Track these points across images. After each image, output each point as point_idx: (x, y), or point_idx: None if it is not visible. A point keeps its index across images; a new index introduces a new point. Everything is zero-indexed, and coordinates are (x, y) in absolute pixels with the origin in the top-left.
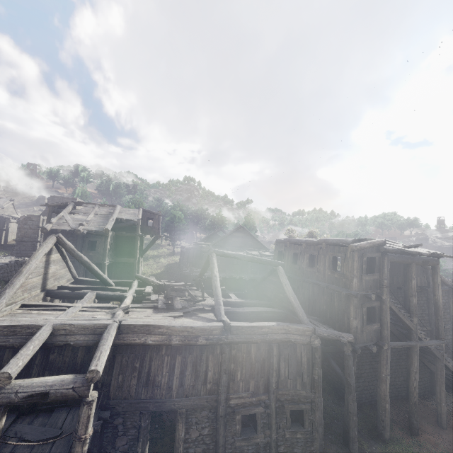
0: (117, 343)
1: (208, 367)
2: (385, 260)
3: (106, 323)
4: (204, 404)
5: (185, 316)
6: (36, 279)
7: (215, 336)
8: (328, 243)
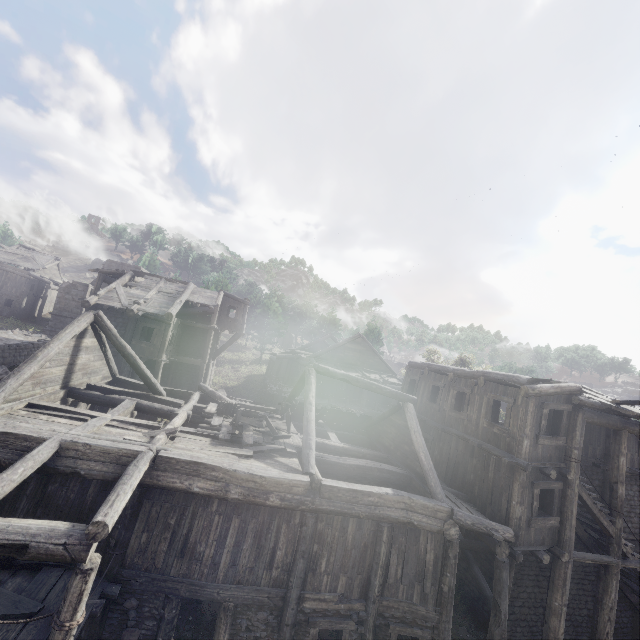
0: (148, 483)
1: (278, 543)
2: (578, 417)
3: (137, 451)
4: (264, 601)
5: (255, 457)
6: (56, 369)
7: (295, 496)
8: (488, 377)
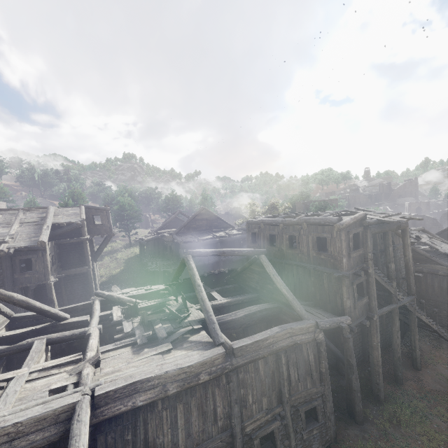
0: (95, 423)
1: (216, 403)
2: (368, 233)
3: (72, 403)
4: (219, 445)
5: (174, 347)
6: None
7: (218, 366)
8: (309, 223)
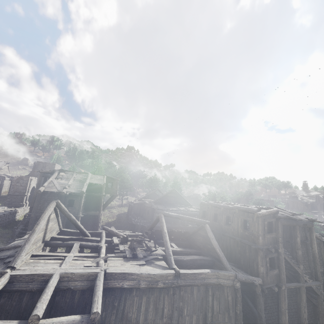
0: (103, 287)
1: (164, 305)
2: (279, 223)
3: (96, 272)
4: None
5: (146, 264)
6: (41, 234)
7: (169, 281)
8: (239, 209)
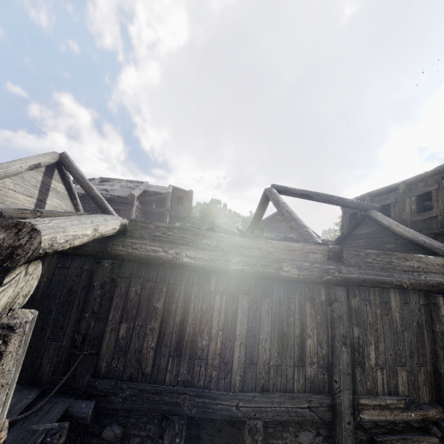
0: (121, 253)
1: (305, 329)
2: None
3: None
4: (305, 413)
5: None
6: (23, 198)
7: (314, 264)
8: None
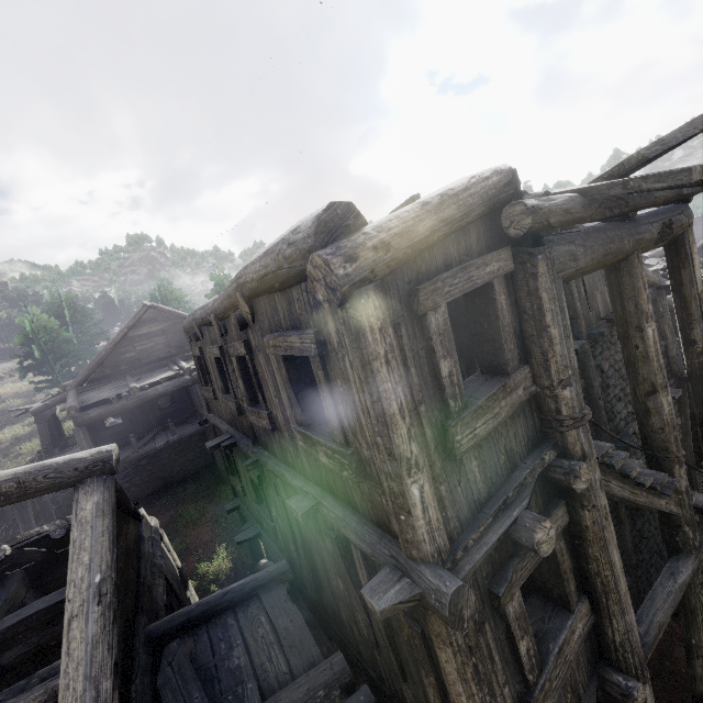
0: None
1: None
2: (541, 279)
3: None
4: None
5: None
6: None
7: None
8: (246, 287)
